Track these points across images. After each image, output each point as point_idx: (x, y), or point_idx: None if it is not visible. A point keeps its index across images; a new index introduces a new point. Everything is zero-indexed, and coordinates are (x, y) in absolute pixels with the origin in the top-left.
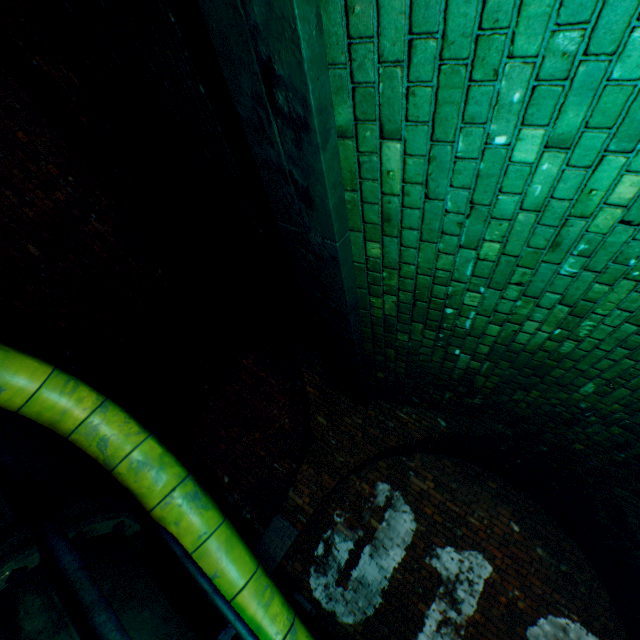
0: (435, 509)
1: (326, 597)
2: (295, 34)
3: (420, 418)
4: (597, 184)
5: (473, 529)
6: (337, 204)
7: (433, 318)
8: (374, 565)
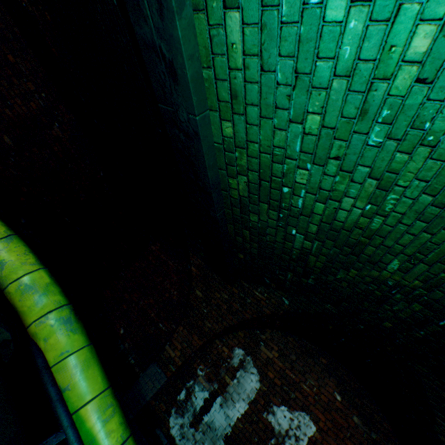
0: (276, 374)
1: (180, 435)
2: None
3: (270, 297)
4: (396, 39)
5: (304, 394)
6: (195, 78)
7: (274, 198)
8: (222, 413)
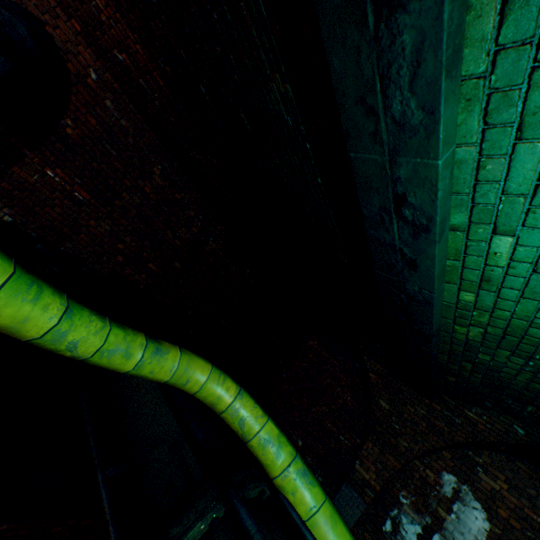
0: (511, 513)
1: None
2: (434, 187)
3: (492, 420)
4: None
5: None
6: (439, 270)
7: (523, 349)
8: None
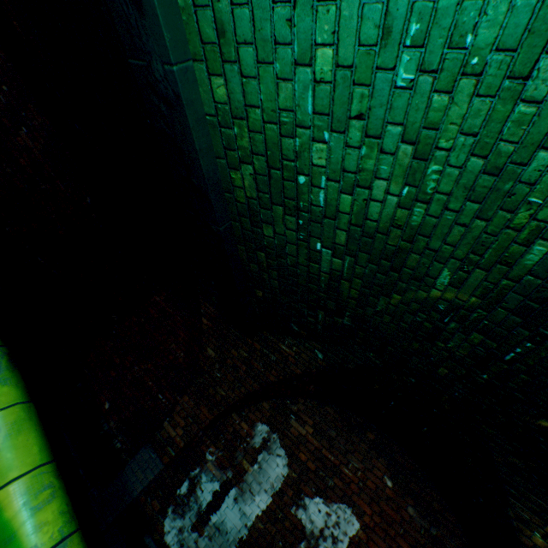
0: (310, 456)
1: (178, 543)
2: None
3: (300, 350)
4: None
5: (346, 480)
6: (165, 2)
7: (290, 195)
8: (237, 511)
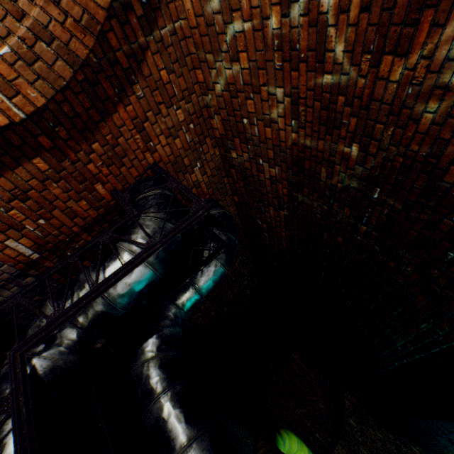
0: None
1: None
2: None
3: None
4: None
5: None
6: None
7: None
8: None
